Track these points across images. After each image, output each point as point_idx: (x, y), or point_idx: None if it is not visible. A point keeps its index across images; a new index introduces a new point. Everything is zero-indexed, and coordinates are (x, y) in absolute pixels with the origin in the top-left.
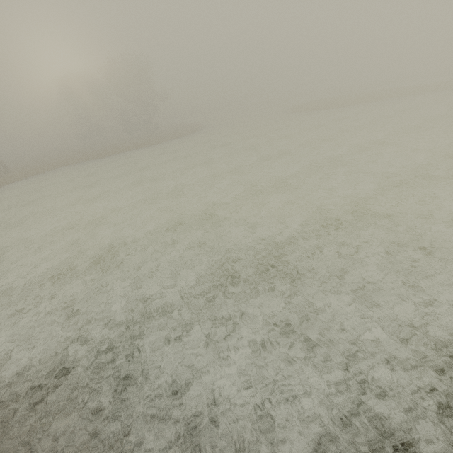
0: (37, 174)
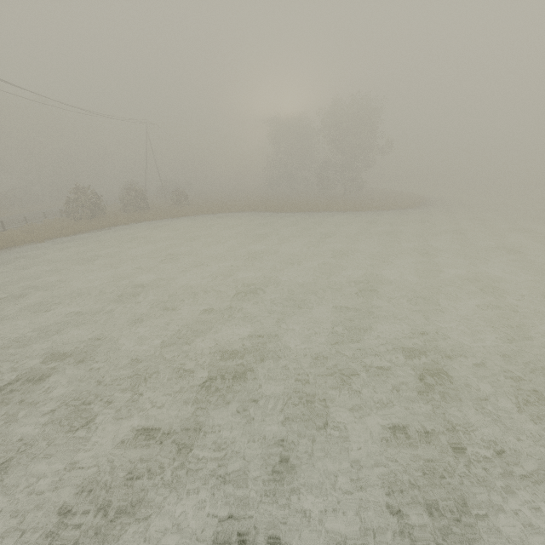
0: (209, 213)
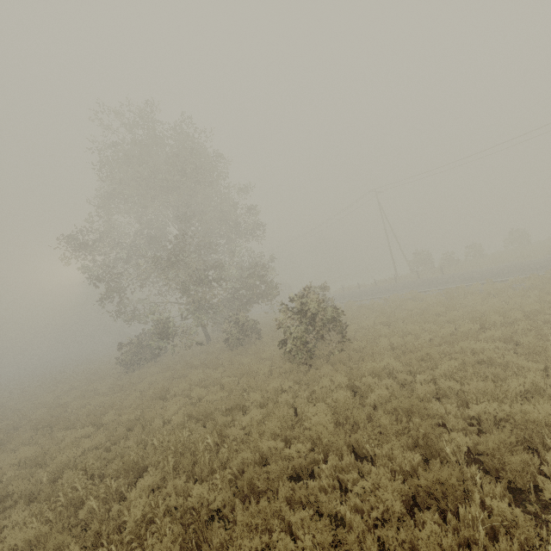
0: None
